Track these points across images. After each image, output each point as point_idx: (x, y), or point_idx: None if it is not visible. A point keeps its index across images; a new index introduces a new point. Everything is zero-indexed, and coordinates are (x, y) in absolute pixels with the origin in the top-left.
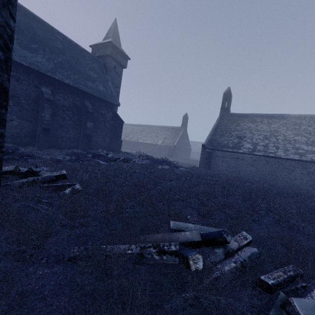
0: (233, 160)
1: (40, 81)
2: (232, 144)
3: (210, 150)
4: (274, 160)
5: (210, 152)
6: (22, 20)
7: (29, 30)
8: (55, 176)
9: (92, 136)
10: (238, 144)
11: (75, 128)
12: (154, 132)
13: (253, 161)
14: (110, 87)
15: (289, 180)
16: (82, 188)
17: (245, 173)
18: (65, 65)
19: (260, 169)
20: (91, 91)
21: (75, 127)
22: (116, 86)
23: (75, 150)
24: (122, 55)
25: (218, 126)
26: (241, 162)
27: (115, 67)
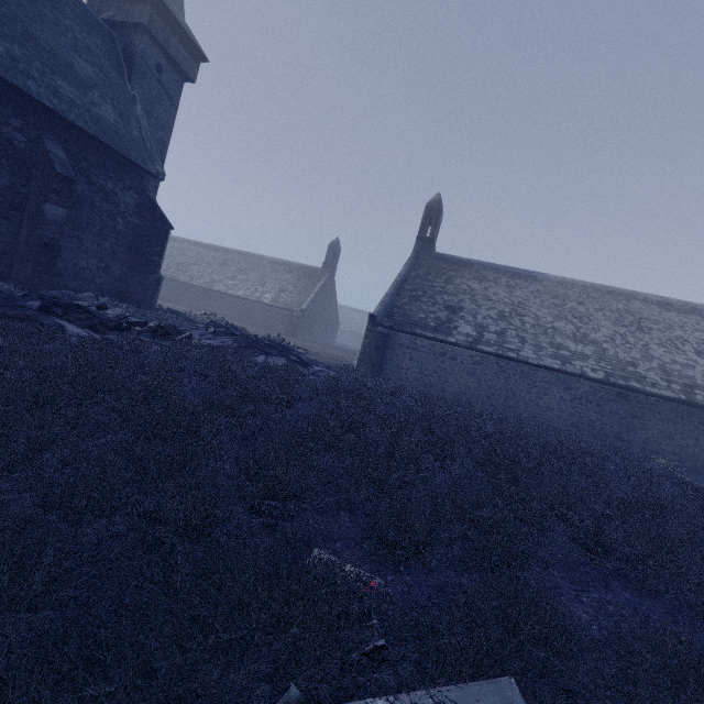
0: (433, 357)
1: None
2: (434, 322)
3: (388, 331)
4: (515, 367)
5: (387, 334)
6: None
7: None
8: None
9: (63, 248)
10: (447, 324)
11: None
12: (257, 272)
13: (475, 364)
14: (139, 120)
15: (538, 411)
16: None
17: (455, 390)
18: None
19: (485, 382)
20: (71, 113)
21: None
22: (159, 125)
23: None
24: (184, 42)
25: (409, 277)
26: (450, 365)
27: (162, 69)
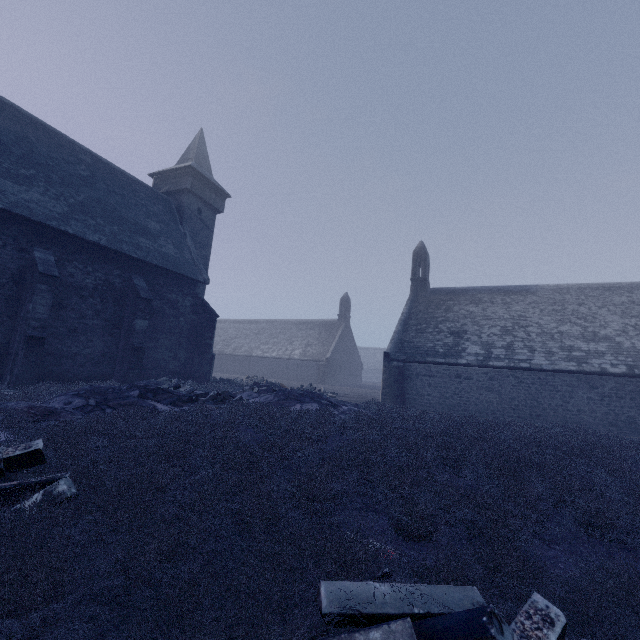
0: (449, 380)
1: (31, 239)
2: (442, 348)
3: (402, 364)
4: (531, 376)
5: (402, 367)
6: (8, 127)
7: (19, 144)
8: (8, 460)
9: (146, 348)
10: (455, 348)
11: (106, 334)
12: (285, 334)
13: (491, 379)
14: (189, 248)
15: (569, 415)
16: (81, 489)
17: (478, 408)
18: (93, 207)
19: (506, 395)
20: (148, 256)
21: (106, 332)
22: (202, 247)
23: (103, 383)
24: (214, 190)
25: (411, 313)
26: (467, 384)
27: (201, 210)
